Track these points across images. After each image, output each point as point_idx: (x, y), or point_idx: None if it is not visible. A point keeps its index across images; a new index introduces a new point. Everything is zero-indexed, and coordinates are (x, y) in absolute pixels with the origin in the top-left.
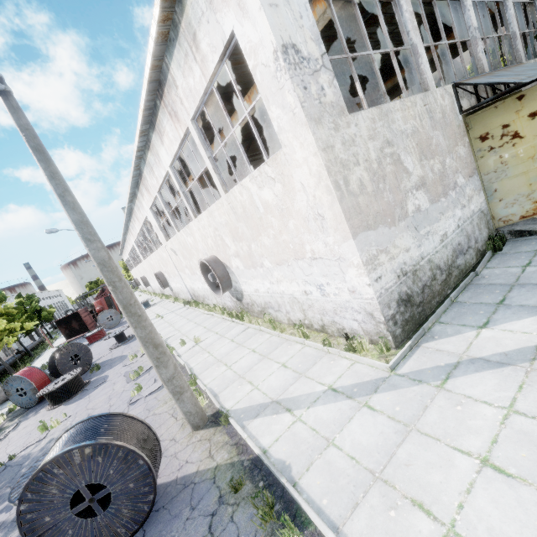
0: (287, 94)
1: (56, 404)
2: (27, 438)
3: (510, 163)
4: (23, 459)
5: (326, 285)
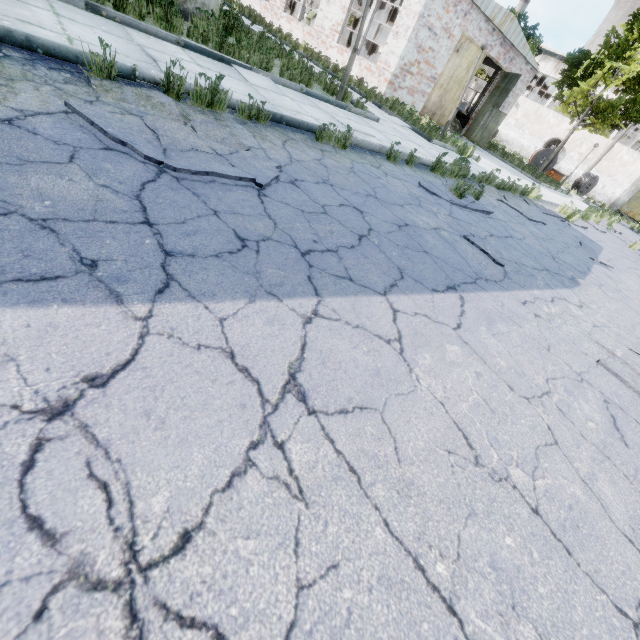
0: None
1: None
2: None
3: (639, 199)
4: None
5: (607, 187)
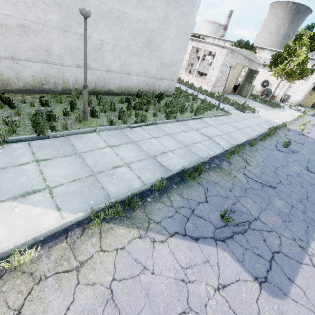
0: (313, 79)
1: None
2: None
3: (308, 98)
4: None
5: (293, 97)
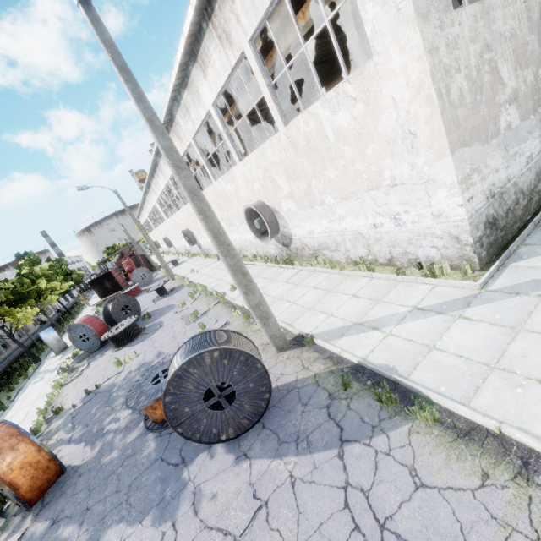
0: None
1: (120, 346)
2: (104, 373)
3: None
4: (110, 387)
5: (404, 214)
